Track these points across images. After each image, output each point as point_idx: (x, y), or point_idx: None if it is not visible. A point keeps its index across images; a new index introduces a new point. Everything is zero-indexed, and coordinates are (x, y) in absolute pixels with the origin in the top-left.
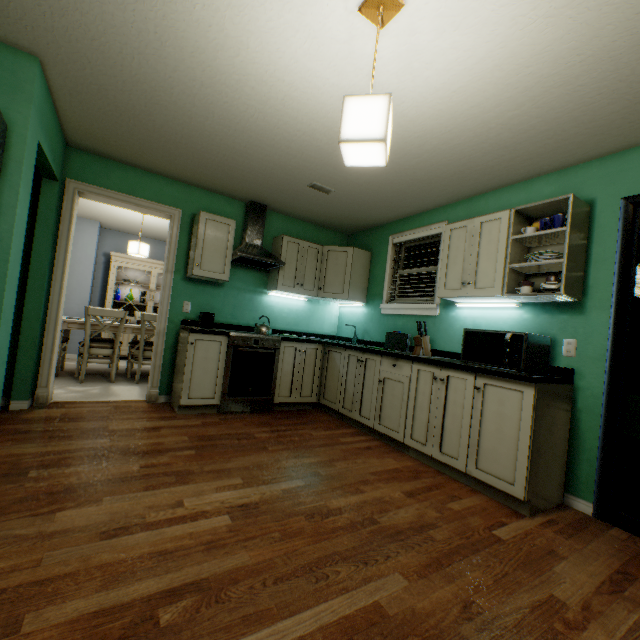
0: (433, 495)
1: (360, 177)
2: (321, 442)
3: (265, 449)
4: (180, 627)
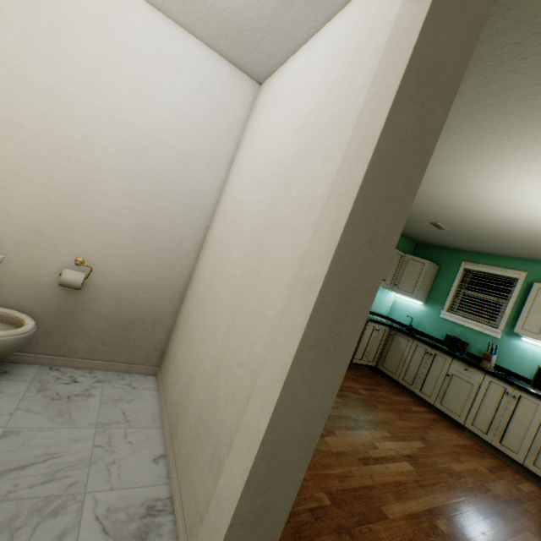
0: (504, 475)
1: (480, 232)
2: (402, 407)
3: (376, 407)
4: (453, 535)
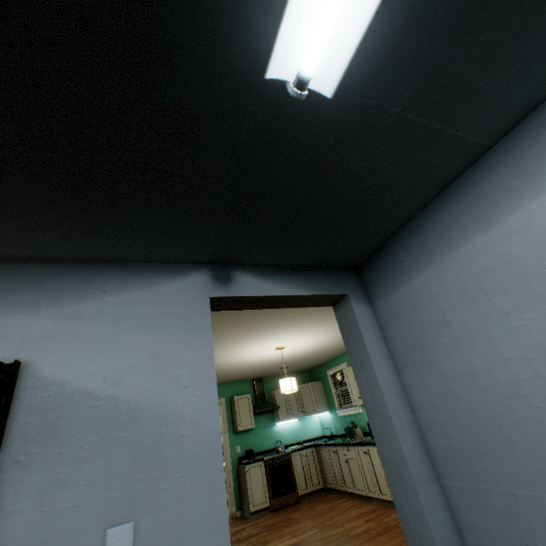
0: (378, 517)
1: (298, 360)
2: (327, 510)
3: (299, 521)
4: None
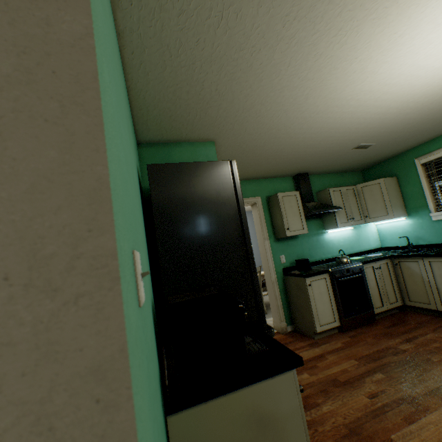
0: None
1: (406, 126)
2: None
3: (431, 361)
4: None
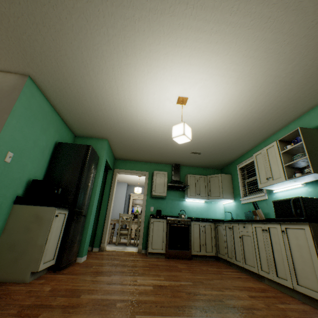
0: (268, 299)
1: (208, 145)
2: (211, 272)
3: (180, 271)
4: (121, 307)
